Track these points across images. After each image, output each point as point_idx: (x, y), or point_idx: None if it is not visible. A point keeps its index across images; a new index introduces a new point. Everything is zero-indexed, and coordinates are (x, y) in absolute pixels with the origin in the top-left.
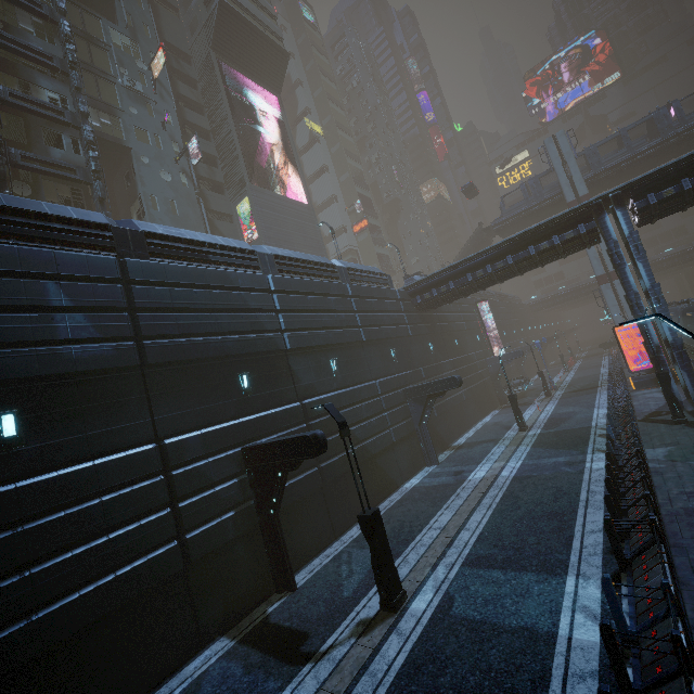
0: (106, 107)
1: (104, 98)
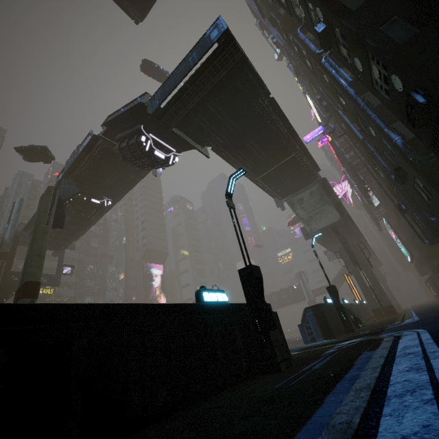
0: (103, 296)
1: (103, 293)
